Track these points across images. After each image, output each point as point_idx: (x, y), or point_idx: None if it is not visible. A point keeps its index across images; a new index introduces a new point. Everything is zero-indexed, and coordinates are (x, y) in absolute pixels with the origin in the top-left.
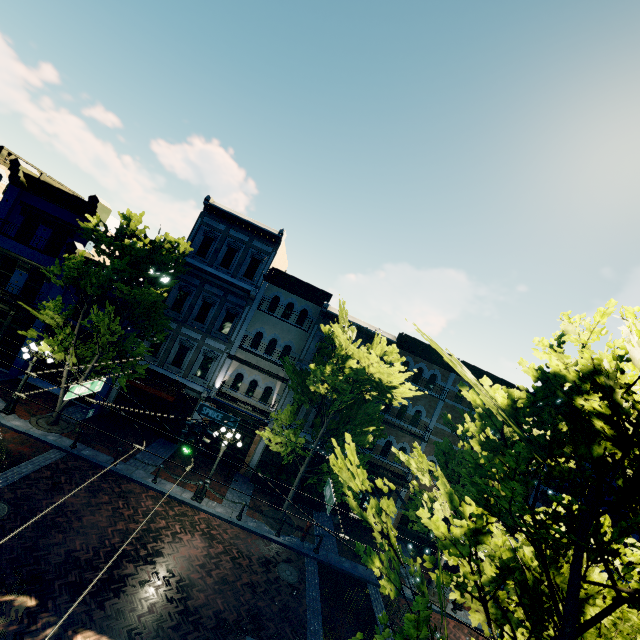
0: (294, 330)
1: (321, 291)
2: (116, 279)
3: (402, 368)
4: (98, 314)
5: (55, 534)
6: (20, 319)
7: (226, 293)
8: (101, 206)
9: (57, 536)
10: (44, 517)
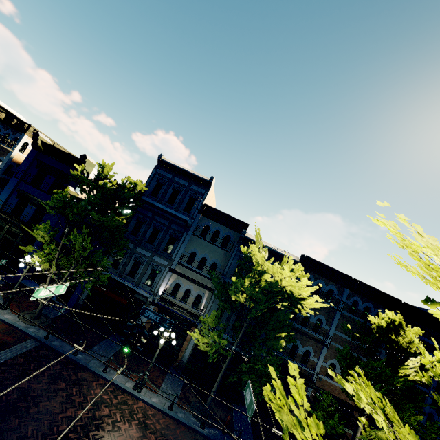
0: (219, 251)
1: (240, 222)
2: (90, 209)
3: (309, 282)
4: (75, 234)
5: (13, 419)
6: (26, 239)
7: (170, 222)
8: (88, 162)
9: (14, 421)
10: (8, 401)
